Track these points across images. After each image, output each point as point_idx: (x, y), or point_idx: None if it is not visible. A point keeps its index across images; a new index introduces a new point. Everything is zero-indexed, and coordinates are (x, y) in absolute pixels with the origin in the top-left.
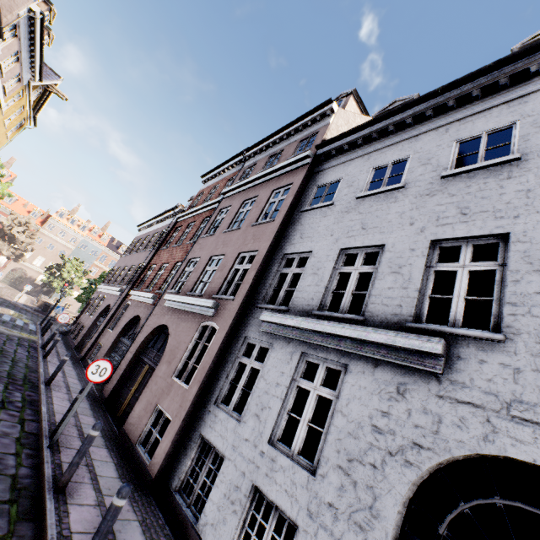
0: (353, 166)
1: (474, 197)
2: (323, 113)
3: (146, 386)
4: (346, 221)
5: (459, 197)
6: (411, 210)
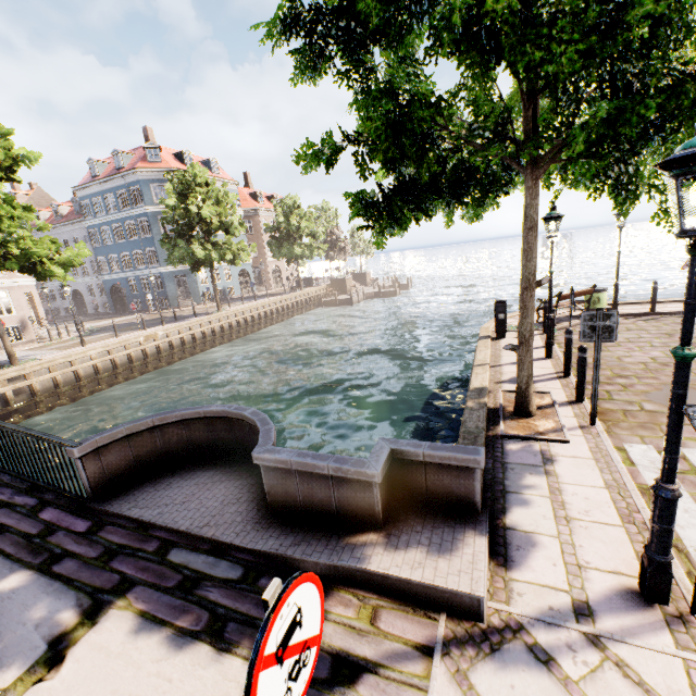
0: None
1: None
2: None
3: None
4: None
5: None
6: None
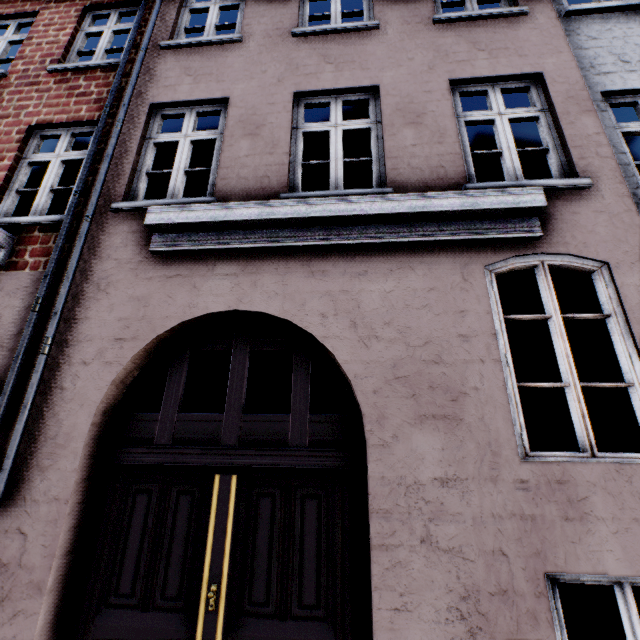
0: None
1: None
2: None
3: (376, 549)
4: None
5: None
6: None
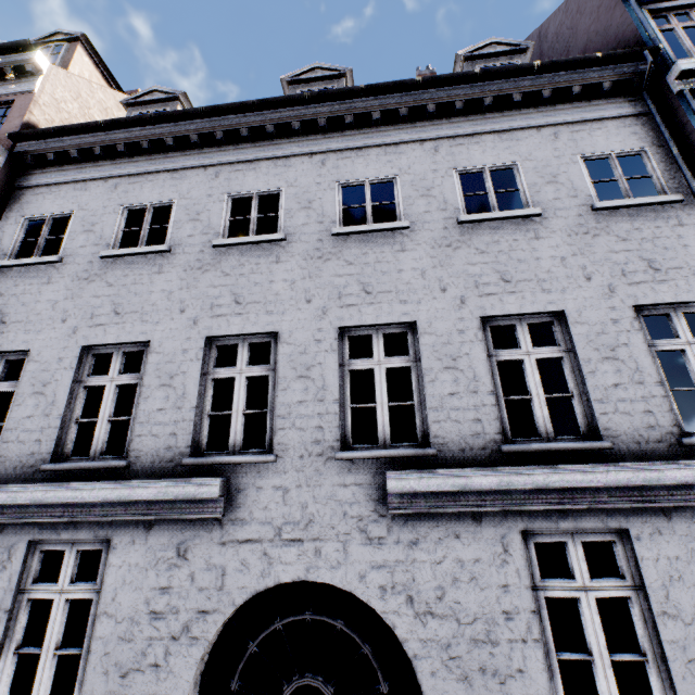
0: (91, 194)
1: (248, 282)
2: (18, 64)
3: None
4: (88, 296)
5: (233, 278)
6: (181, 289)
